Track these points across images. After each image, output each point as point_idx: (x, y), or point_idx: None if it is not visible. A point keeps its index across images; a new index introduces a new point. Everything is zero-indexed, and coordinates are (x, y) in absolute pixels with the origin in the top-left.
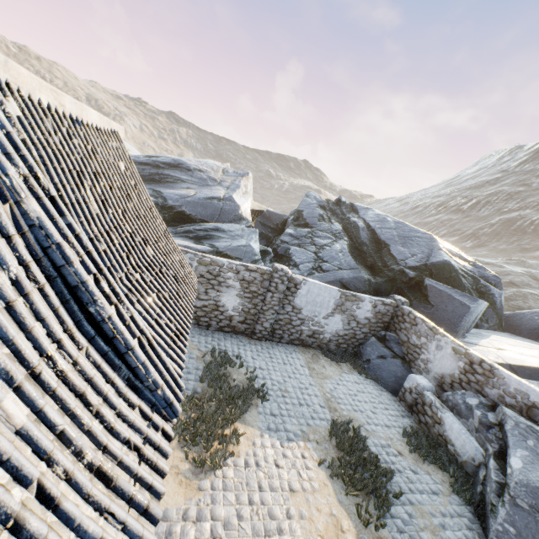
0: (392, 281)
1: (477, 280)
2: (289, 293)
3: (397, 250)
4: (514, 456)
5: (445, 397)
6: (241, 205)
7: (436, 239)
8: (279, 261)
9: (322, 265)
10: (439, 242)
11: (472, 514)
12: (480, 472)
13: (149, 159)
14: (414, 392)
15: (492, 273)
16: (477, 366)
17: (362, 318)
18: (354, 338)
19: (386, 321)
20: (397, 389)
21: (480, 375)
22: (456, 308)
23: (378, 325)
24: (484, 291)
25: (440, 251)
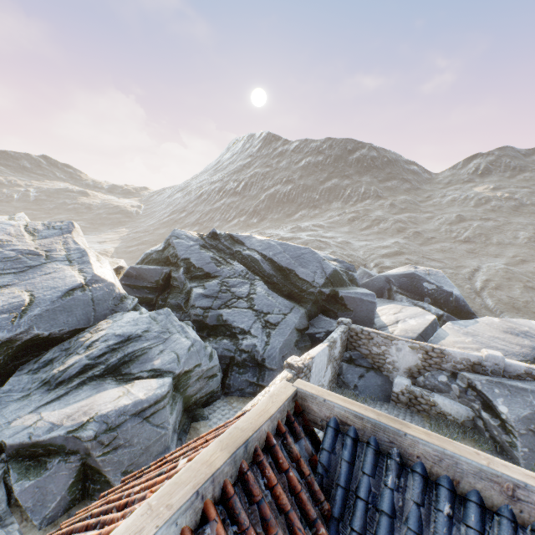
0: (316, 303)
1: (347, 273)
2: (307, 380)
3: (302, 273)
4: (499, 404)
5: (422, 383)
6: (113, 280)
7: (314, 251)
8: (215, 334)
9: (269, 319)
10: (317, 252)
11: (499, 455)
12: (479, 423)
13: None
14: (406, 393)
15: (349, 263)
16: (432, 353)
17: (337, 355)
18: (335, 374)
19: (346, 344)
20: (386, 395)
21: (436, 358)
22: (367, 307)
23: (343, 351)
24: (352, 279)
25: (325, 261)
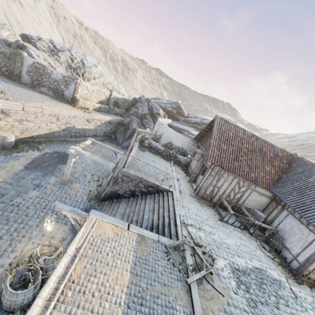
0: None
1: None
2: None
3: None
4: None
5: None
6: None
7: None
8: None
9: None
10: None
11: None
12: None
13: (207, 122)
14: None
15: None
16: None
17: None
18: None
19: None
20: None
21: None
22: None
23: None
24: None
25: None
